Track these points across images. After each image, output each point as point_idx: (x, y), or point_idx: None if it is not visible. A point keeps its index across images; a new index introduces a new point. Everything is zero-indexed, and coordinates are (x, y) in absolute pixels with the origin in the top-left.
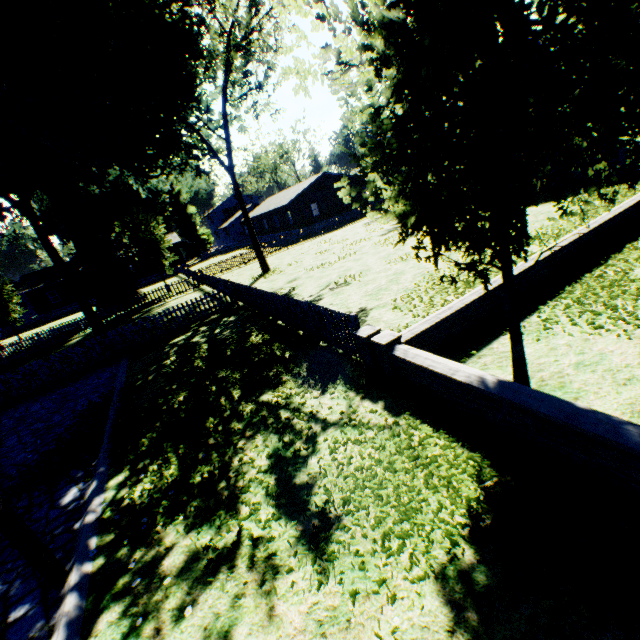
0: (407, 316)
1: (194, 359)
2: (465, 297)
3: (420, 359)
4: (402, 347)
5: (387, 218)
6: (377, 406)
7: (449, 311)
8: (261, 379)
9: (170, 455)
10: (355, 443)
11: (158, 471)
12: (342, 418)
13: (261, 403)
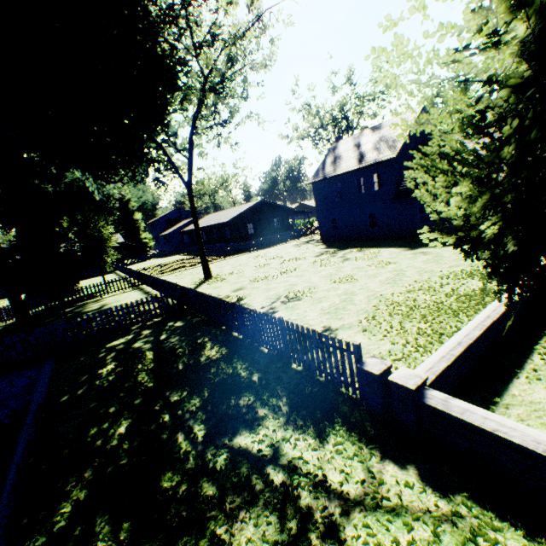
0: (383, 342)
1: (138, 371)
2: (468, 331)
3: (475, 417)
4: (436, 394)
5: (314, 242)
6: (409, 474)
7: (460, 347)
8: (229, 410)
9: (106, 544)
10: None
11: None
12: (367, 493)
13: (238, 451)
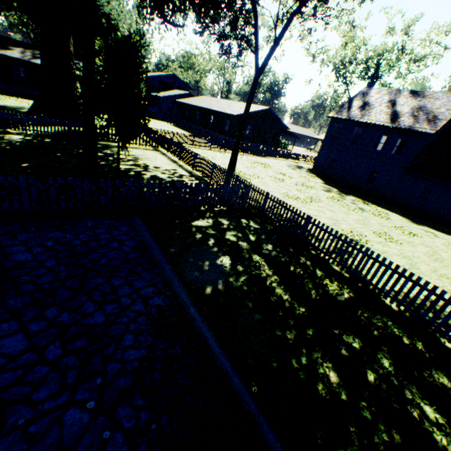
0: None
1: (271, 283)
2: None
3: None
4: None
5: (306, 171)
6: None
7: None
8: (438, 390)
9: None
10: None
11: None
12: None
13: None
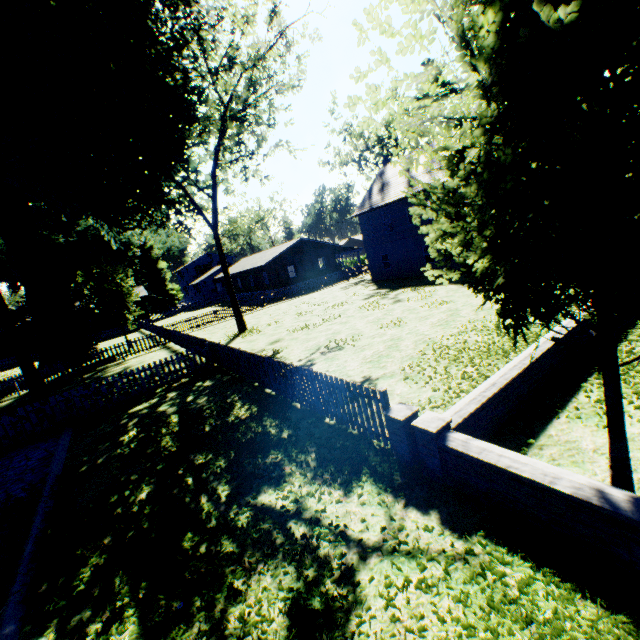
0: (425, 389)
1: (161, 436)
2: (506, 371)
3: (491, 455)
4: (458, 436)
5: (364, 283)
6: (430, 519)
7: (494, 388)
8: (255, 469)
9: (125, 602)
10: (419, 587)
11: (104, 636)
12: (386, 539)
13: (261, 508)
